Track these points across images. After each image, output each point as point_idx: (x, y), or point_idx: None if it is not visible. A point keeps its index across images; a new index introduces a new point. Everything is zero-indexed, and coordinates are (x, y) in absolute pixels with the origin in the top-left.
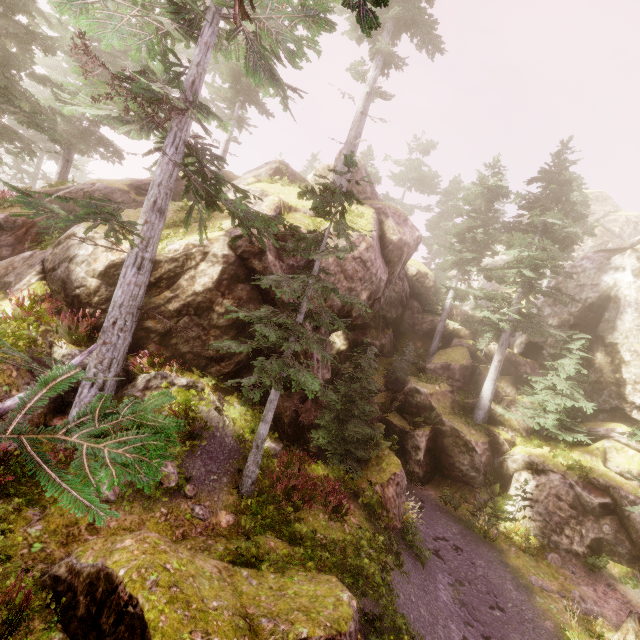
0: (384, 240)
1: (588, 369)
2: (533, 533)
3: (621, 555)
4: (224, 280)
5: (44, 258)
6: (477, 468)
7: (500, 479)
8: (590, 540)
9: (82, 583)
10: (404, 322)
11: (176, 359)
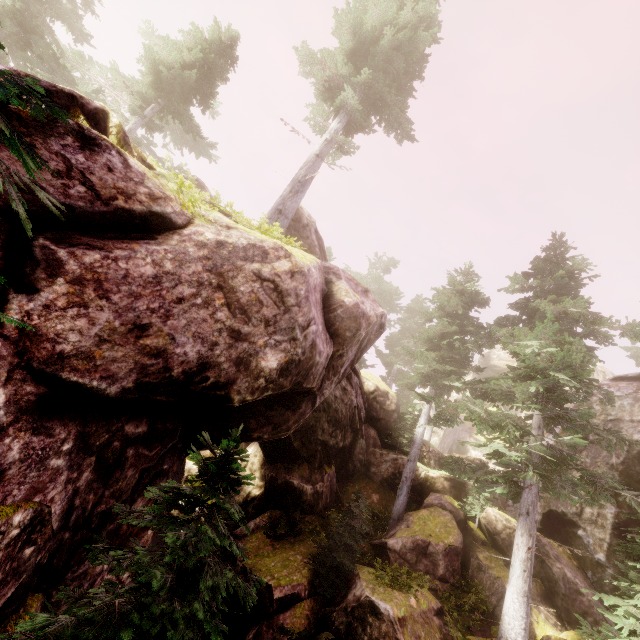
0: (331, 300)
1: None
2: None
3: None
4: None
5: None
6: None
7: None
8: None
9: None
10: (354, 457)
11: None
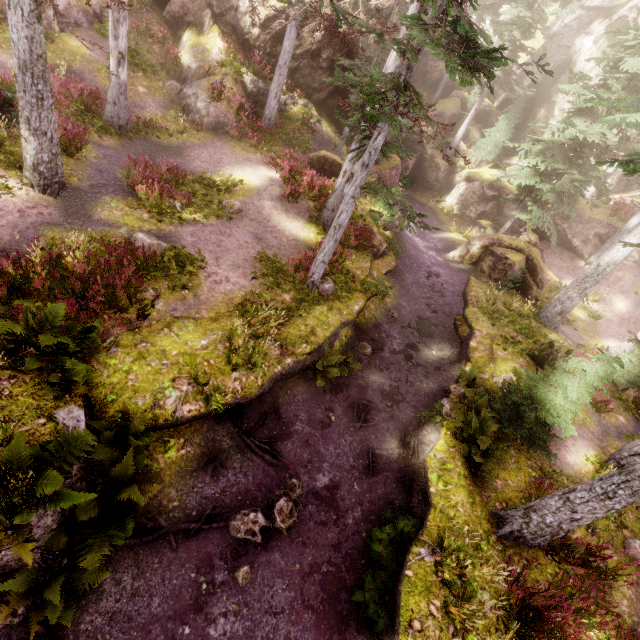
0: None
1: (531, 121)
2: (455, 210)
3: (490, 218)
4: (328, 35)
5: (209, 3)
6: (438, 180)
7: (449, 188)
8: (480, 212)
9: (314, 161)
10: (419, 70)
11: (297, 88)
